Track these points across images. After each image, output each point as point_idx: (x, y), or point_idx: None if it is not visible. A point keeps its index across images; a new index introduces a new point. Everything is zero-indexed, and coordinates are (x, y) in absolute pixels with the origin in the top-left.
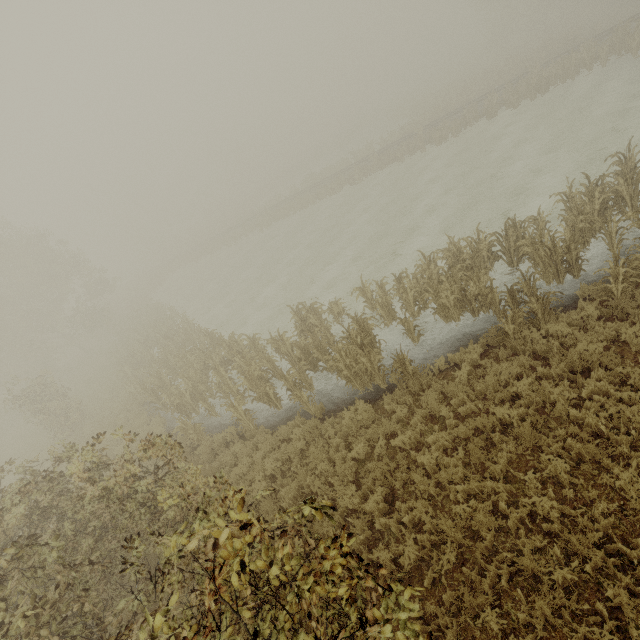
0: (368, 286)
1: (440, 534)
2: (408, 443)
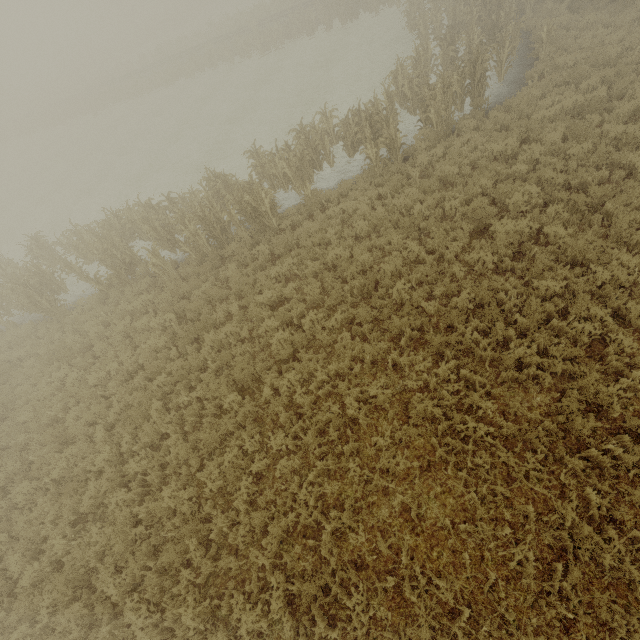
0: (81, 228)
1: (1, 402)
2: (33, 354)
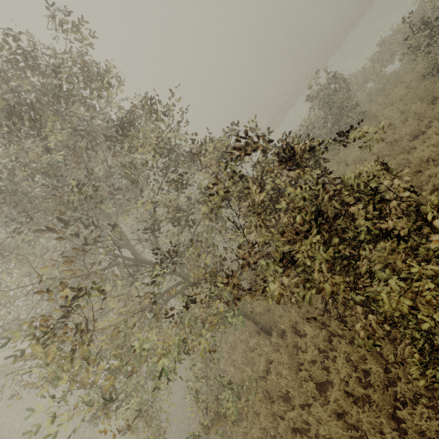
0: None
1: None
2: None
